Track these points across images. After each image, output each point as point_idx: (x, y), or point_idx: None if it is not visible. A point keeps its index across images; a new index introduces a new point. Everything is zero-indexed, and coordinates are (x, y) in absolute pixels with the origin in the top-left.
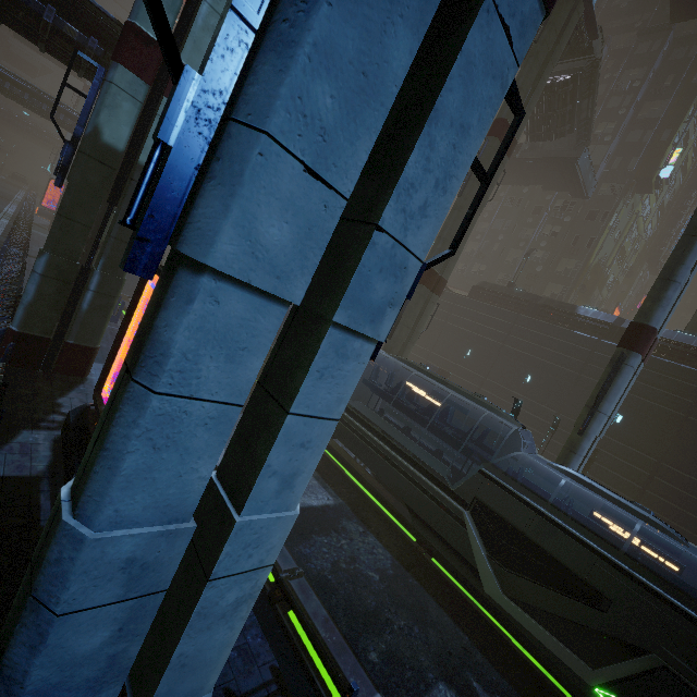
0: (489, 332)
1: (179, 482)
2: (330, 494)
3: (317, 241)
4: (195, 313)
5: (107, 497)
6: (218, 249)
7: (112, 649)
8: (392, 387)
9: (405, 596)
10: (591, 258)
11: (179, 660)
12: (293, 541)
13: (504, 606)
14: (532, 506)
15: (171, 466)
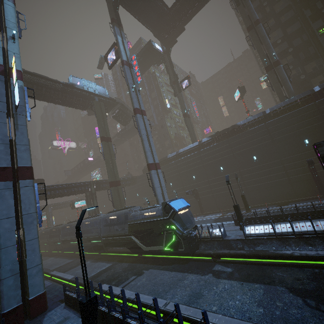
0: None
1: (12, 257)
2: (111, 263)
3: (14, 222)
4: (2, 238)
5: (2, 263)
6: (1, 231)
7: (15, 283)
8: (114, 221)
9: (129, 268)
10: (171, 137)
11: (30, 284)
12: (94, 279)
13: (147, 249)
14: (137, 223)
15: (10, 256)
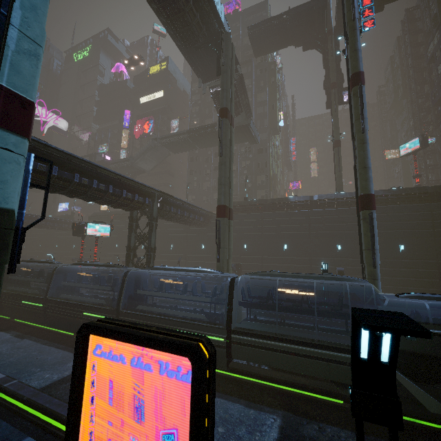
0: (251, 229)
1: None
2: (270, 413)
3: None
4: None
5: None
6: None
7: None
8: (255, 296)
9: None
10: (270, 172)
11: None
12: None
13: None
14: None
15: None
